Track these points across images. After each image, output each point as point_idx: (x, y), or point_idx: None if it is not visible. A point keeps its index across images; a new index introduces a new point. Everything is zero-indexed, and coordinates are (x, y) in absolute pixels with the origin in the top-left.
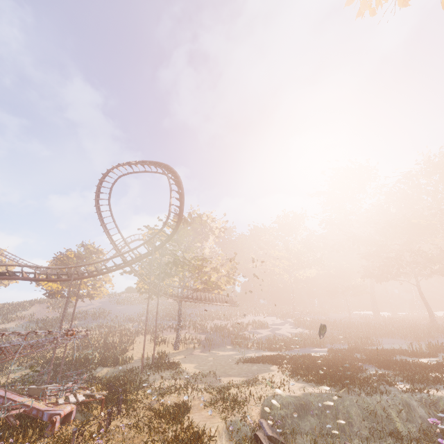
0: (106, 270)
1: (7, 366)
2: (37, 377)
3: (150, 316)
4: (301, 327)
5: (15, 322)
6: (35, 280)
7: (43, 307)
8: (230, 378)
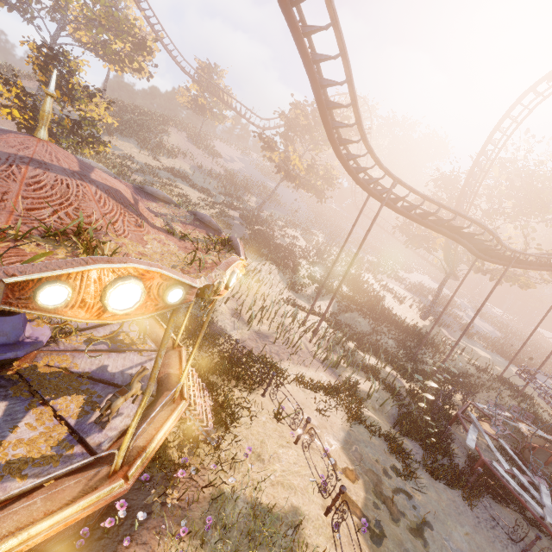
0: (528, 266)
1: (302, 286)
2: (365, 330)
3: (328, 226)
4: (486, 322)
5: (180, 161)
6: (472, 252)
7: (184, 138)
8: None
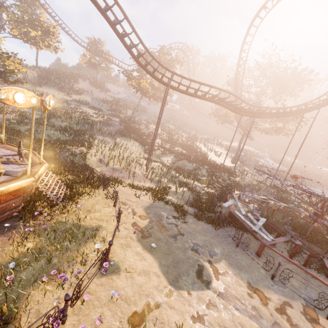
0: (270, 115)
1: (153, 150)
2: (190, 168)
3: (178, 122)
4: (278, 163)
5: (84, 96)
6: (231, 110)
7: (88, 84)
8: None
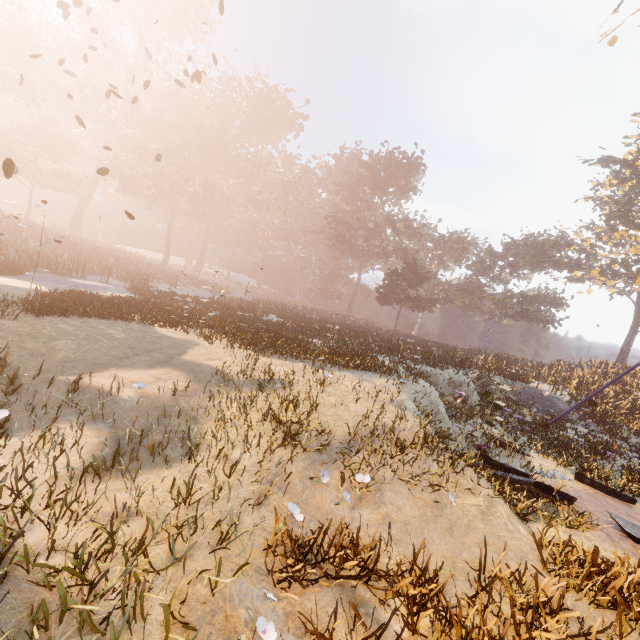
0: None
1: None
2: None
3: None
4: None
5: None
6: None
7: None
8: (117, 373)
